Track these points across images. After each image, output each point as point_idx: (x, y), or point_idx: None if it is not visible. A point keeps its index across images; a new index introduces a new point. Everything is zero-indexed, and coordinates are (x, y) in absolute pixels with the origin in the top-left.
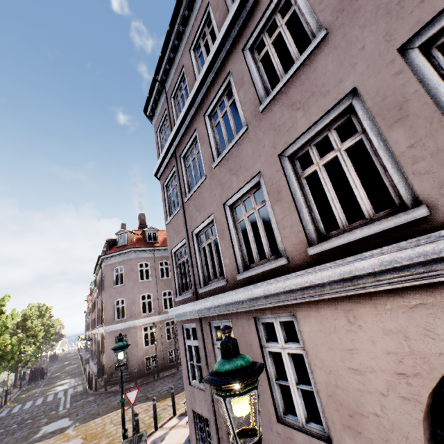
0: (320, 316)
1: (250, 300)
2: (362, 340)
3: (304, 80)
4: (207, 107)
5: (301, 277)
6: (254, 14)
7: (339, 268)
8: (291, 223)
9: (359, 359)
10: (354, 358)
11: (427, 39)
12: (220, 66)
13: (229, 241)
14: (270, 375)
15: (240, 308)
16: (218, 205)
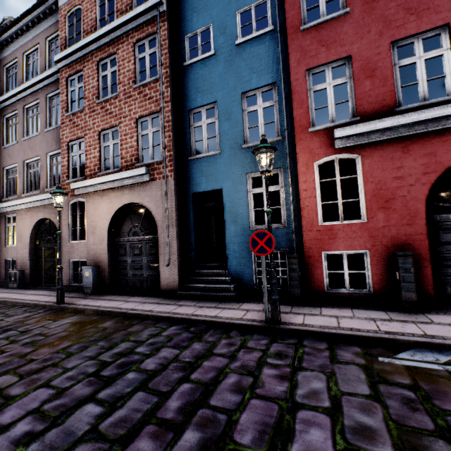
0: (21, 214)
1: (4, 209)
2: (27, 219)
3: (34, 142)
4: (6, 114)
5: (16, 202)
6: (29, 98)
7: (23, 201)
8: (22, 186)
9: (25, 224)
10: (25, 224)
11: (51, 155)
12: (14, 102)
13: (3, 185)
14: (7, 234)
15: (0, 211)
16: (1, 167)
